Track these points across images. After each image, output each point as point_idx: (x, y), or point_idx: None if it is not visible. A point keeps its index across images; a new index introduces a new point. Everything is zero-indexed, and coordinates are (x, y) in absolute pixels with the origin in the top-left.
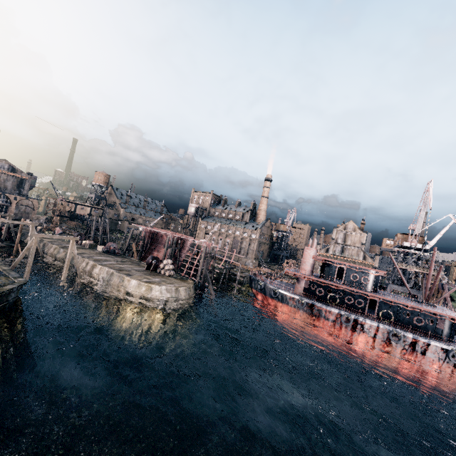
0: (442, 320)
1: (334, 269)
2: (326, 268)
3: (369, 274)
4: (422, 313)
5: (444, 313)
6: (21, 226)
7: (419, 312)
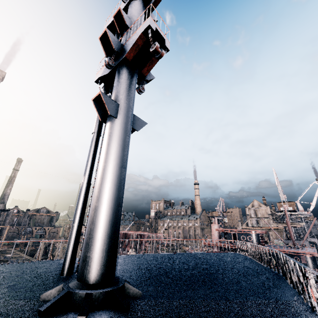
0: (303, 257)
1: (230, 235)
2: (226, 235)
3: (250, 234)
4: (290, 254)
5: (299, 251)
6: (53, 244)
7: (288, 254)
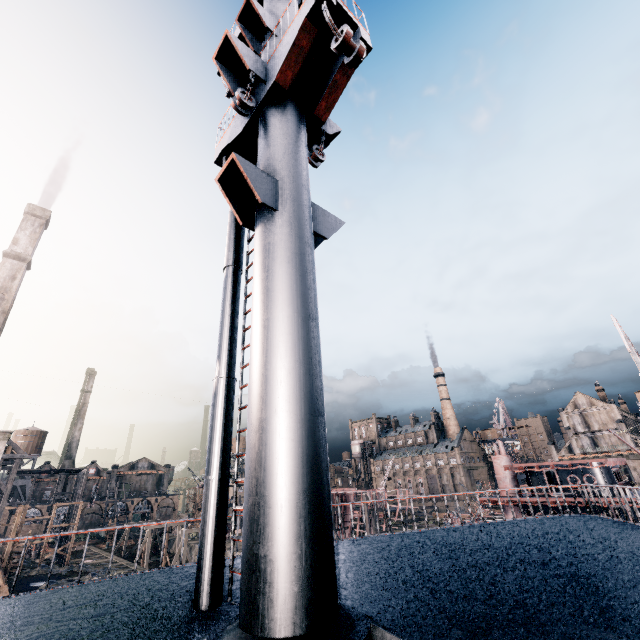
0: None
1: (541, 477)
2: (531, 478)
3: (590, 469)
4: None
5: None
6: (168, 530)
7: None
